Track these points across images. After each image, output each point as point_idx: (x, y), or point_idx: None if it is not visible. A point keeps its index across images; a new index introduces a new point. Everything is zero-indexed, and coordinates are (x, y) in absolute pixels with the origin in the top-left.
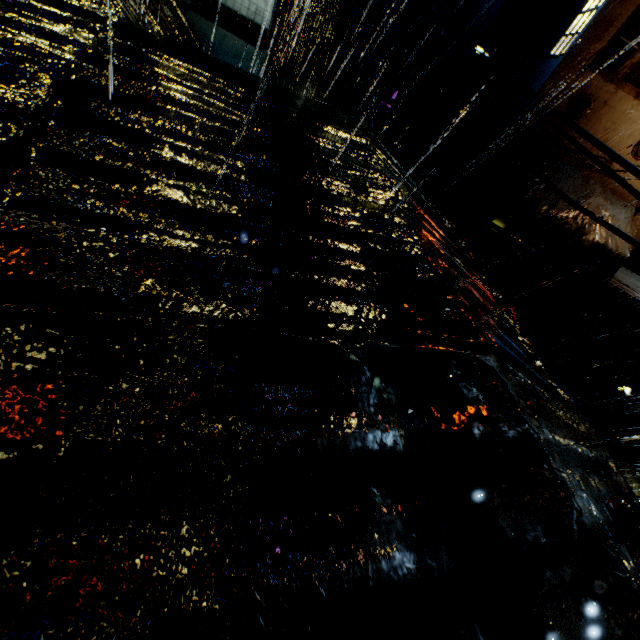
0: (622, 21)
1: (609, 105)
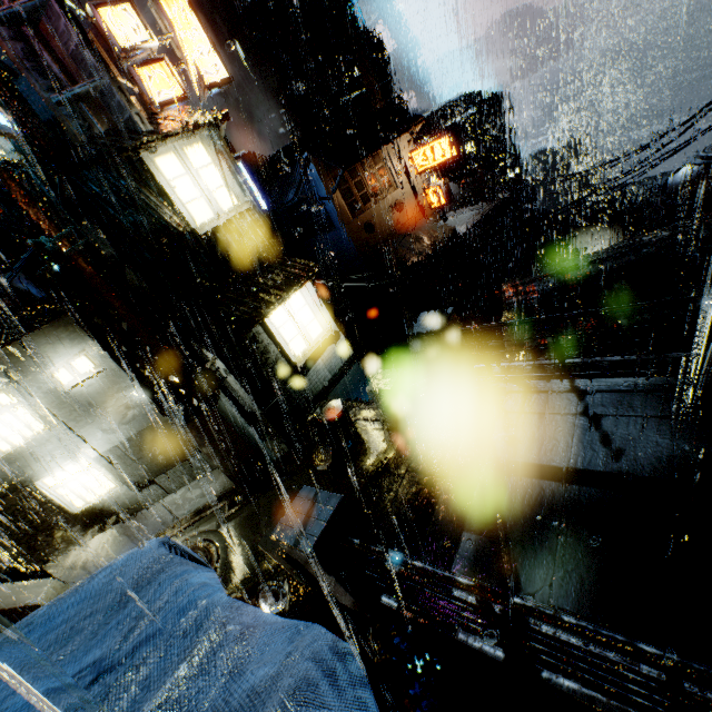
0: (342, 200)
1: (374, 215)
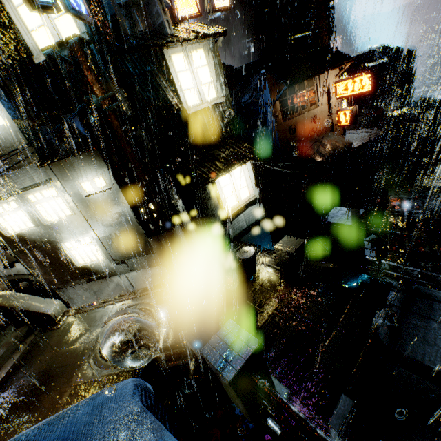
0: (279, 107)
1: (297, 122)
